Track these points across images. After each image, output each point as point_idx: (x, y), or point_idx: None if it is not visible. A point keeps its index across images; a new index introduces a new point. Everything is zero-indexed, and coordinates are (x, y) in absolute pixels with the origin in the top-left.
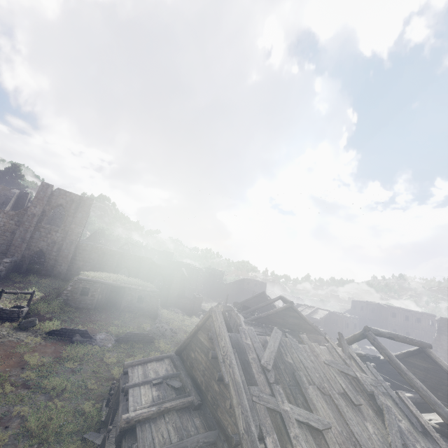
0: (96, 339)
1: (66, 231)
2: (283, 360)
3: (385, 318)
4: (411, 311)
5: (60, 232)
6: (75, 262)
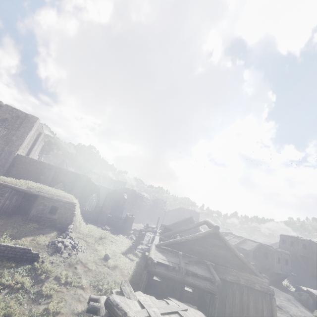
0: None
1: (7, 142)
2: None
3: None
4: None
5: (1, 143)
6: (12, 172)
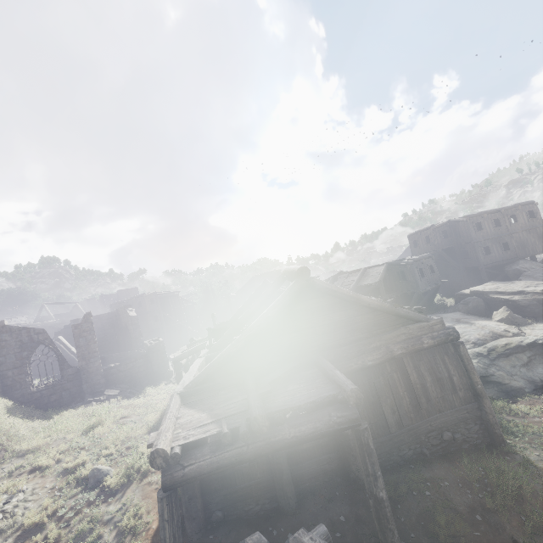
0: None
1: None
2: None
3: (467, 238)
4: (499, 209)
5: None
6: None
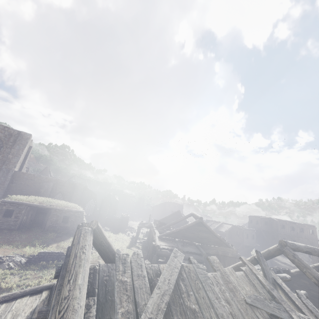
0: (3, 261)
1: (3, 161)
2: (183, 308)
3: (276, 229)
4: (295, 223)
5: None
6: (12, 188)
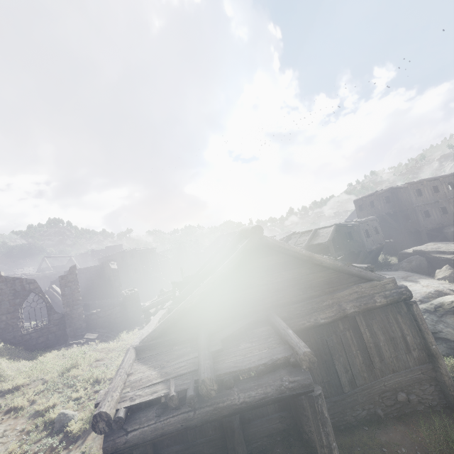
0: None
1: None
2: None
3: (409, 203)
4: (438, 177)
5: None
6: None
